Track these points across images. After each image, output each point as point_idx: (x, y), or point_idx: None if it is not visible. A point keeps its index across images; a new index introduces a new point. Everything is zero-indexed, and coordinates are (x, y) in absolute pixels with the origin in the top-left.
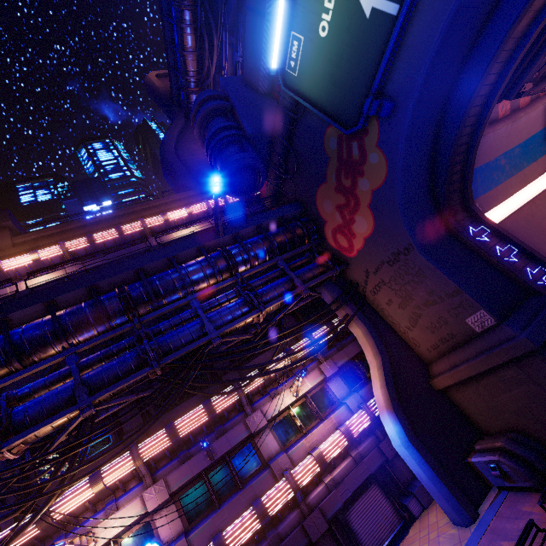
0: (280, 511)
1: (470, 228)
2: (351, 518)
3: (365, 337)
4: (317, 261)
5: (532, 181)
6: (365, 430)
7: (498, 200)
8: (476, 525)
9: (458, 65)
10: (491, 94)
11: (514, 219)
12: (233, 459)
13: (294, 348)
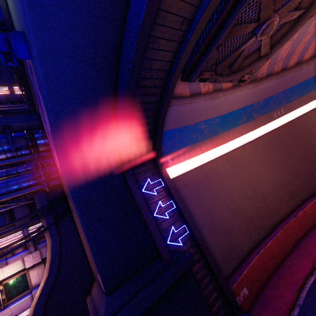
0: None
1: (148, 180)
2: None
3: (47, 250)
4: (34, 172)
5: (222, 144)
6: None
7: (190, 156)
8: None
9: (111, 23)
10: (171, 71)
11: (195, 173)
12: None
13: (1, 241)
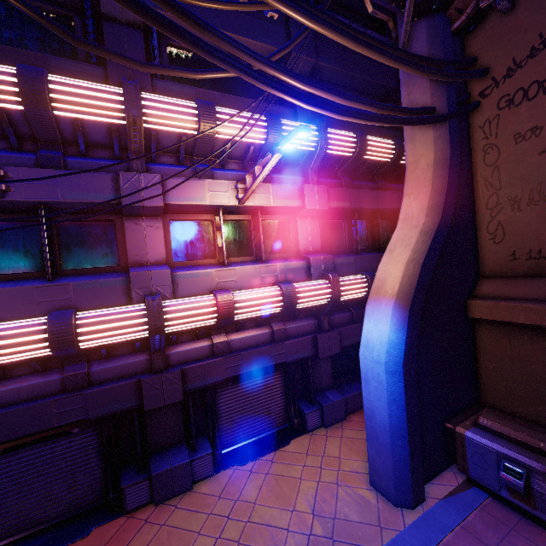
0: (111, 345)
1: None
2: (224, 397)
3: (435, 170)
4: None
5: None
6: (310, 308)
7: None
8: (417, 515)
9: None
10: None
11: None
12: (62, 227)
13: (285, 123)
